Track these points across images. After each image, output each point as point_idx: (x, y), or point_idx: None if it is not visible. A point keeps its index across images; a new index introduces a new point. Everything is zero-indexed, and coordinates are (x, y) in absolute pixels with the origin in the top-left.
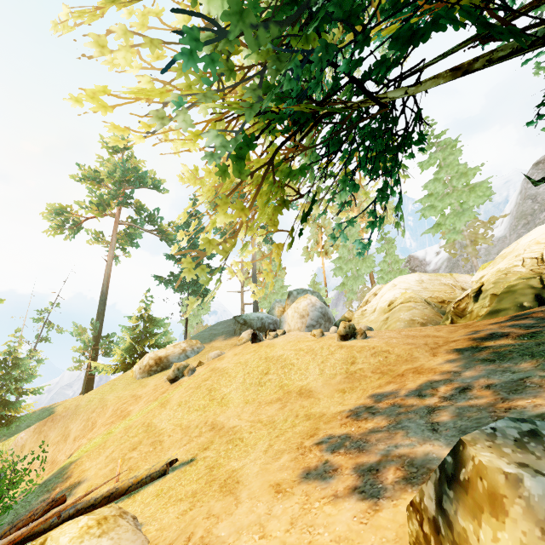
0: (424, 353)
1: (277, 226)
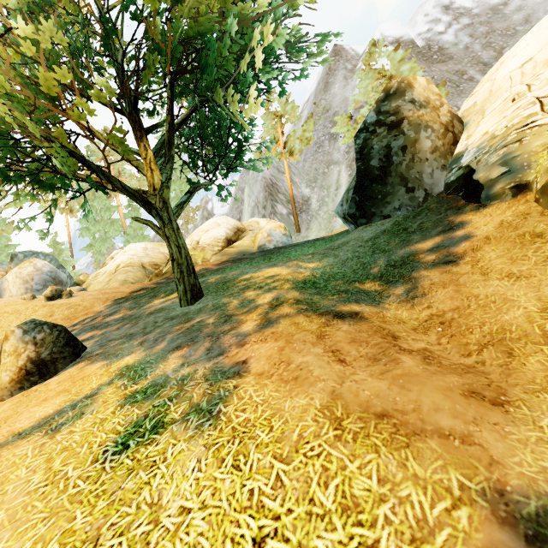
0: (101, 303)
1: None
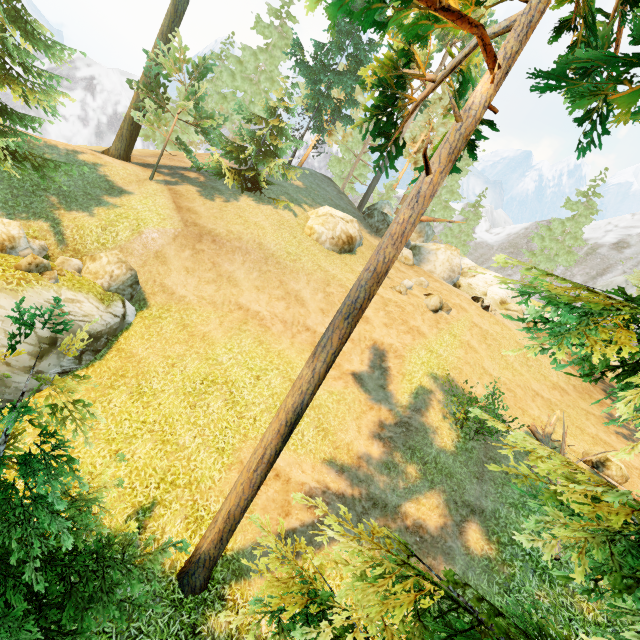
0: (594, 390)
1: None
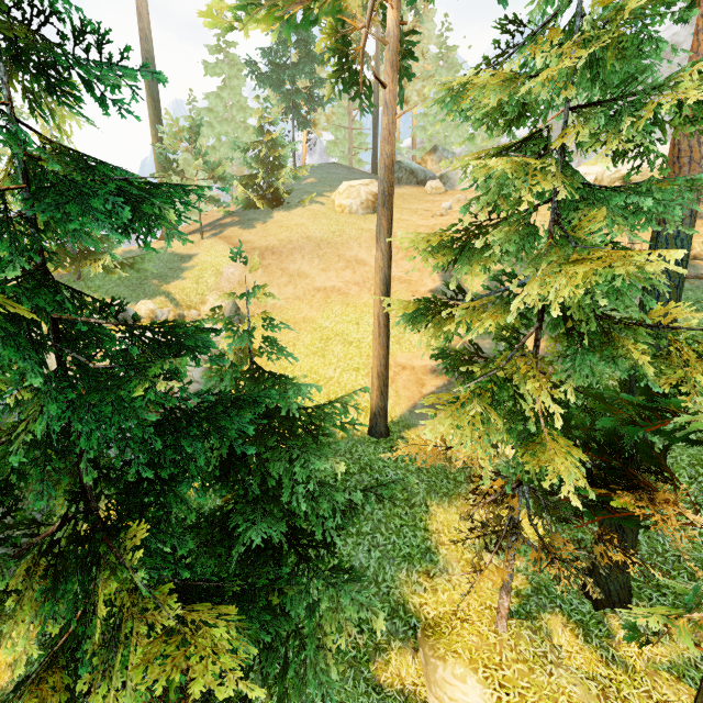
0: None
1: None
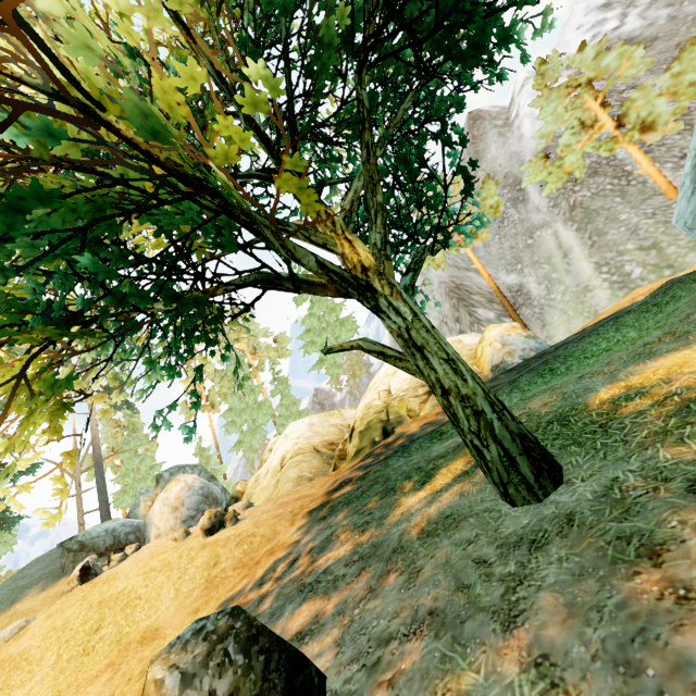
0: (286, 524)
1: (60, 434)
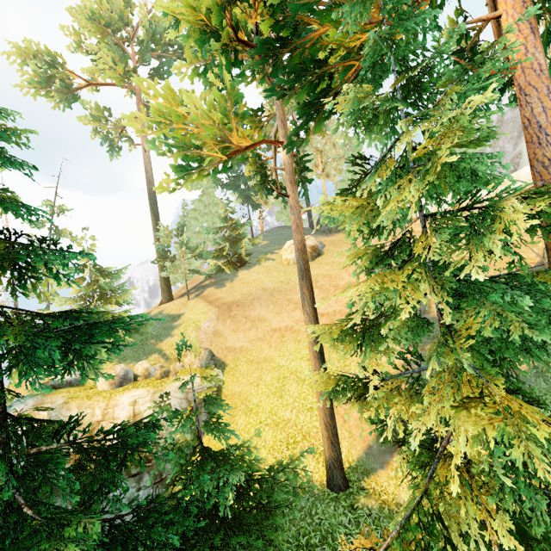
0: None
1: None
